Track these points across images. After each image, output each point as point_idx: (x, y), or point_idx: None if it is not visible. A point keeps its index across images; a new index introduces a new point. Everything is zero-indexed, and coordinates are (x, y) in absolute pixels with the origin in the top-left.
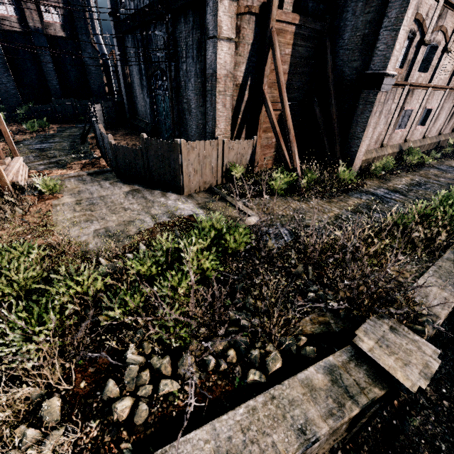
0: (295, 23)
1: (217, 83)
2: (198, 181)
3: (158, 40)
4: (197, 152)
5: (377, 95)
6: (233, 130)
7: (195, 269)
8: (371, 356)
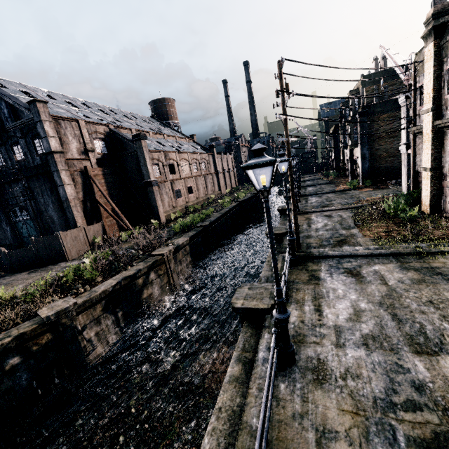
0: (102, 170)
1: (70, 203)
2: (76, 251)
3: (14, 191)
4: (70, 235)
5: (153, 188)
6: (87, 222)
7: (91, 265)
8: (155, 254)
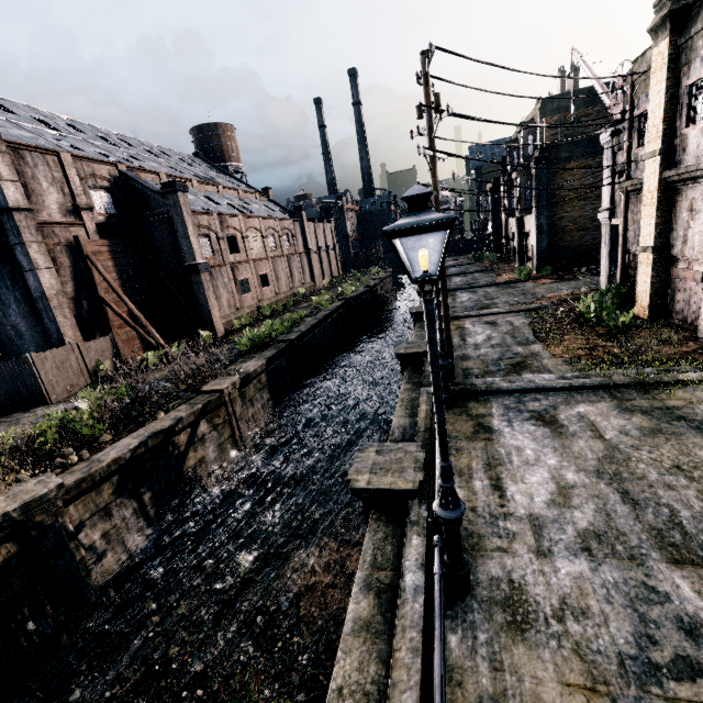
0: (108, 245)
1: (50, 301)
2: (64, 387)
3: None
4: (52, 360)
5: (201, 277)
6: (84, 335)
7: (91, 411)
8: (207, 390)
